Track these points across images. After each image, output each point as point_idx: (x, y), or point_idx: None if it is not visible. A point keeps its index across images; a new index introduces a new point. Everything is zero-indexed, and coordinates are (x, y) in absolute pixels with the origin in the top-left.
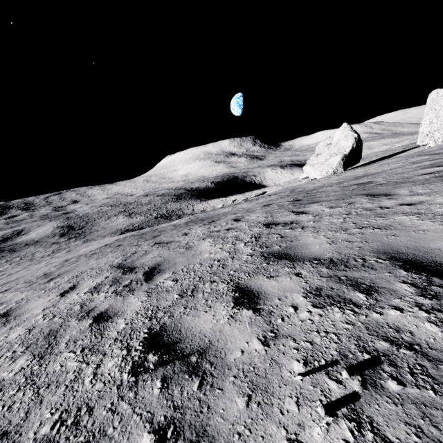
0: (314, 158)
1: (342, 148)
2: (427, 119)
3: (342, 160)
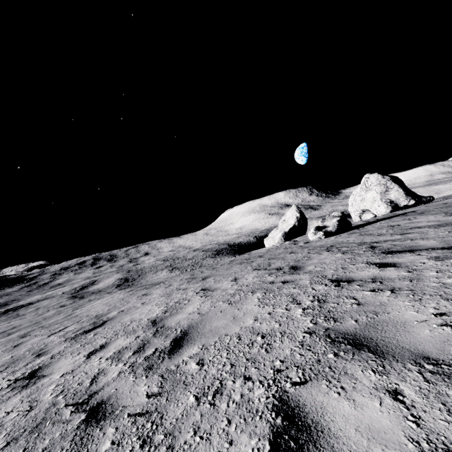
0: (273, 231)
1: (289, 225)
2: (349, 202)
3: (283, 236)
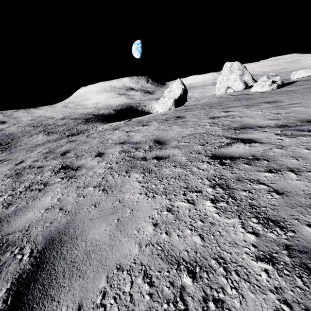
0: (161, 99)
1: (176, 94)
2: (219, 80)
3: (174, 102)
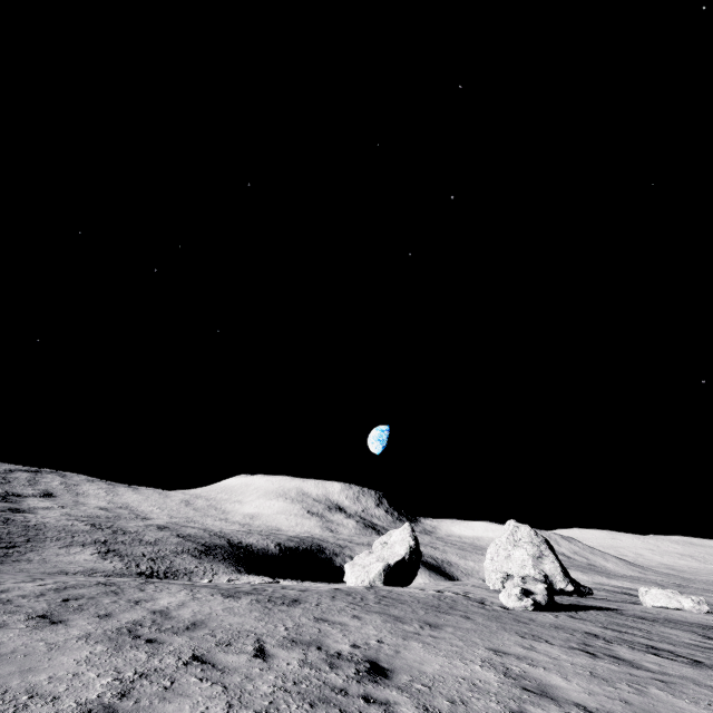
0: (364, 555)
1: (394, 554)
2: (489, 552)
3: (384, 571)
